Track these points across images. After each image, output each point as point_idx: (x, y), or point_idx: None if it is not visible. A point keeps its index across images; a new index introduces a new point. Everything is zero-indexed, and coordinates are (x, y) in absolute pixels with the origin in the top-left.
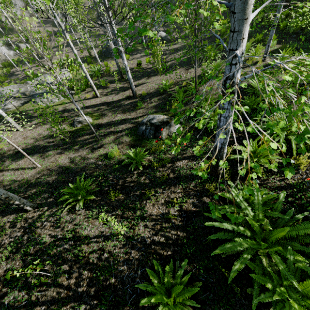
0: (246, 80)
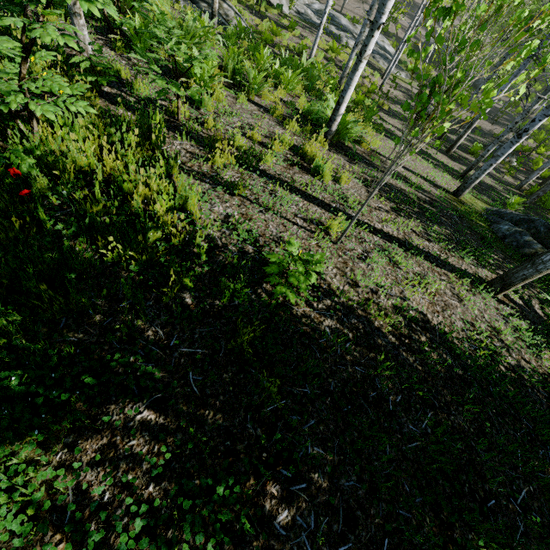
0: None
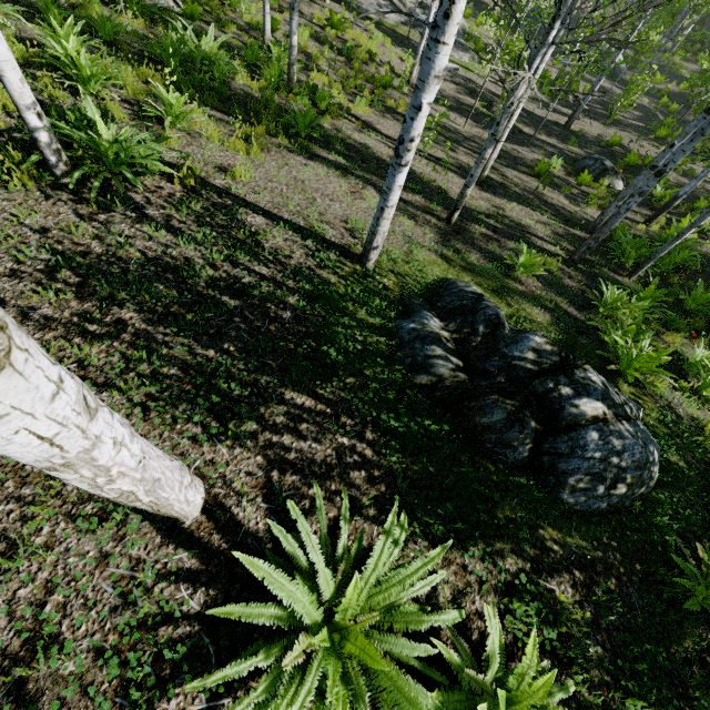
0: (703, 192)
